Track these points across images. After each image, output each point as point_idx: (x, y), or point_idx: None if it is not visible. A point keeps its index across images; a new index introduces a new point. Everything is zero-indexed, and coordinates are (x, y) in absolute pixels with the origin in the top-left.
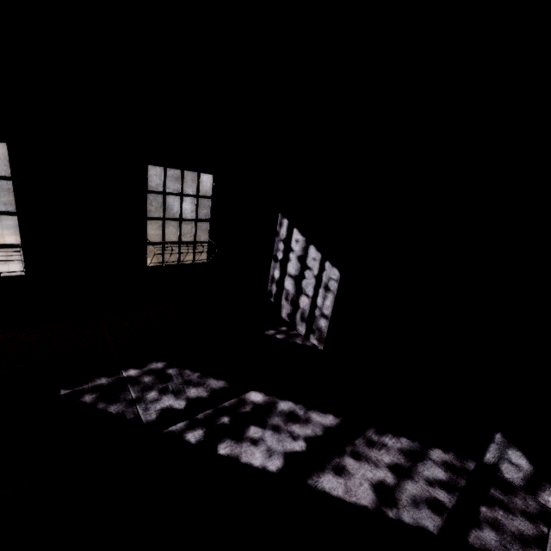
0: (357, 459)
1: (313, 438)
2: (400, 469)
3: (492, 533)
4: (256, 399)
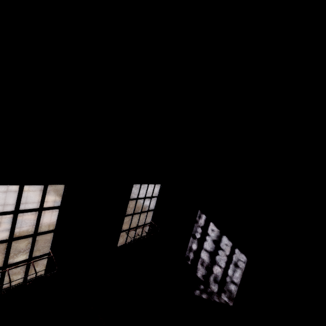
0: None
1: None
2: None
3: None
4: None
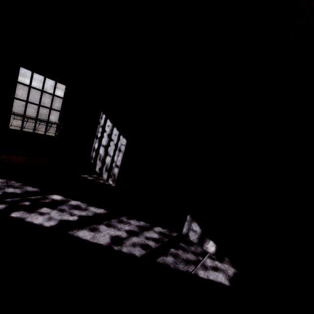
0: (108, 226)
1: (85, 216)
2: (133, 232)
3: (172, 258)
4: (56, 198)
